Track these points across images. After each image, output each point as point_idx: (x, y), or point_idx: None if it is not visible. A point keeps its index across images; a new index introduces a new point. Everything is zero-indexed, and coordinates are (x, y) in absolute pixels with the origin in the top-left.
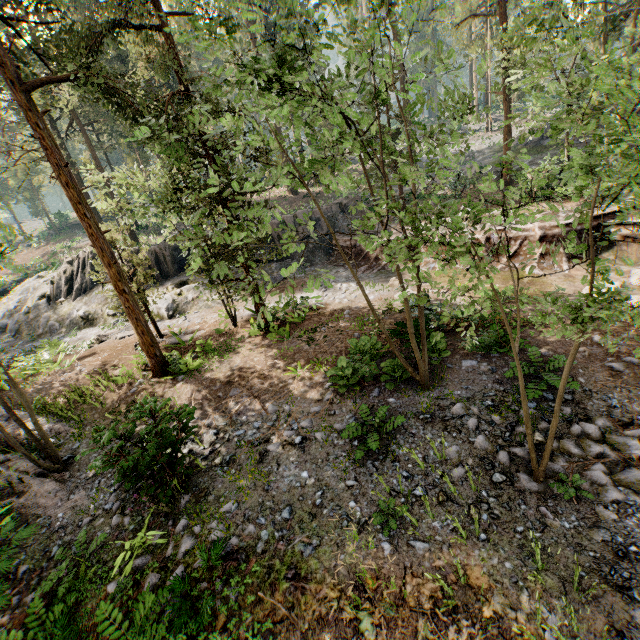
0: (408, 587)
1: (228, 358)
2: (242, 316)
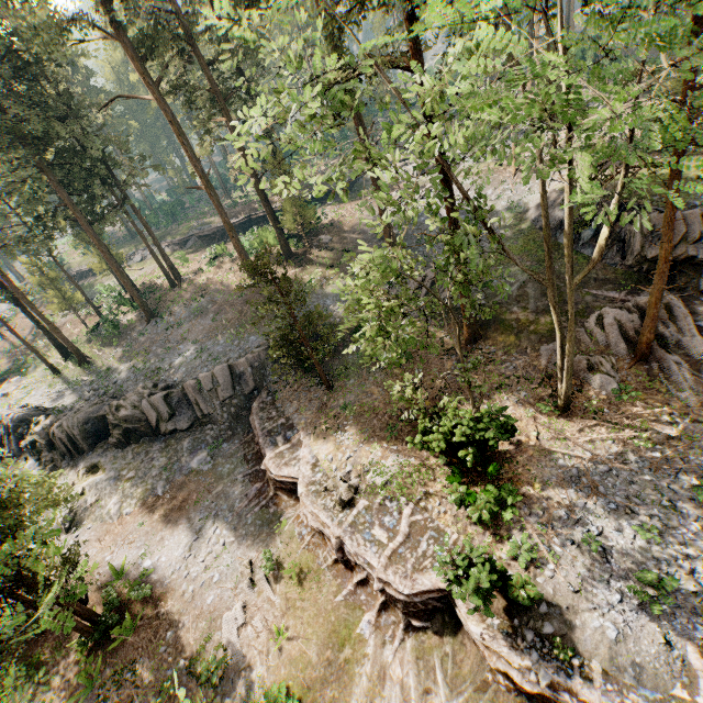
0: None
1: (38, 699)
2: (107, 572)
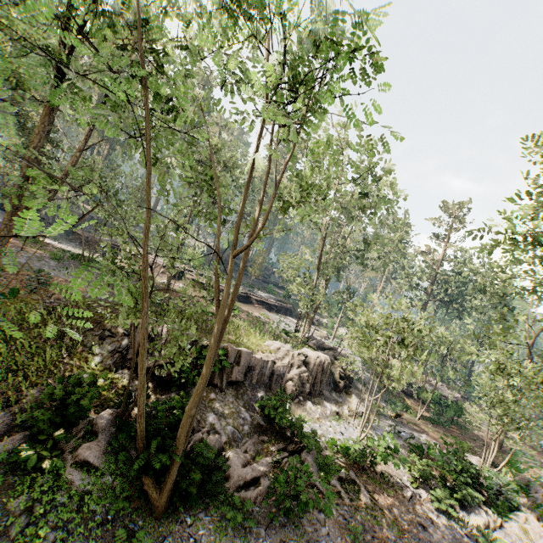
0: (56, 278)
1: None
2: None
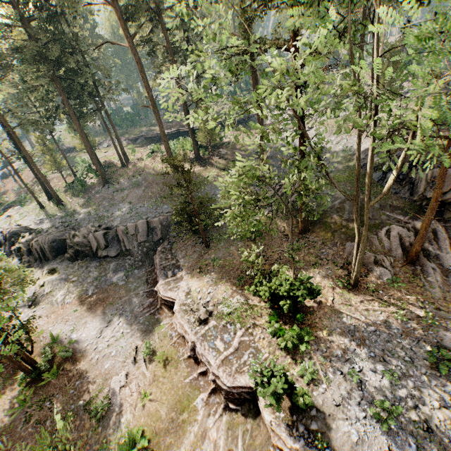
0: None
1: None
2: (48, 337)
